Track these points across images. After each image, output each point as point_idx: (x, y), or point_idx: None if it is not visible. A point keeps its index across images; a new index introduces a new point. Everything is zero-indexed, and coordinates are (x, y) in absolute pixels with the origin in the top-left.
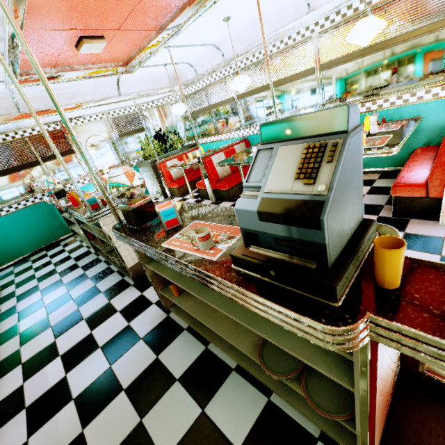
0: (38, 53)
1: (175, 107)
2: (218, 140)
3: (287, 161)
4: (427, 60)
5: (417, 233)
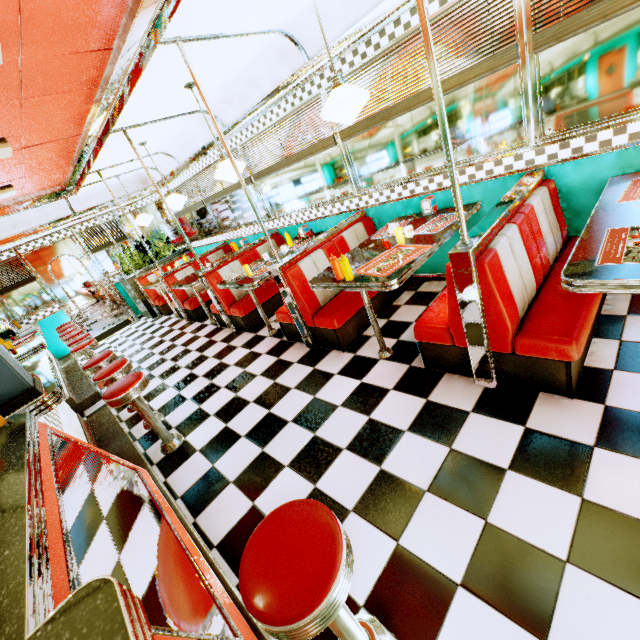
0: None
1: (137, 219)
2: (206, 244)
3: None
4: (323, 177)
5: (284, 359)
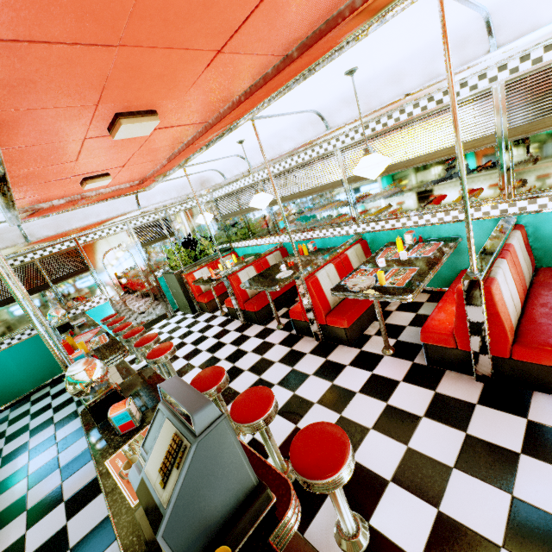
0: (42, 195)
1: (199, 217)
2: (253, 245)
3: (164, 442)
4: (454, 180)
5: (448, 395)
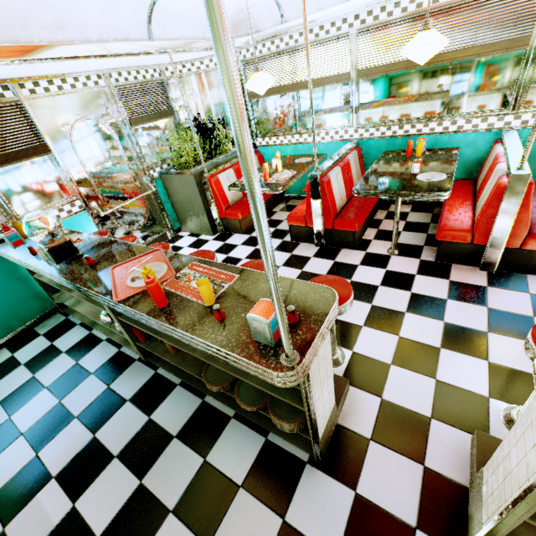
0: None
1: (257, 78)
2: (300, 142)
3: None
4: None
5: None
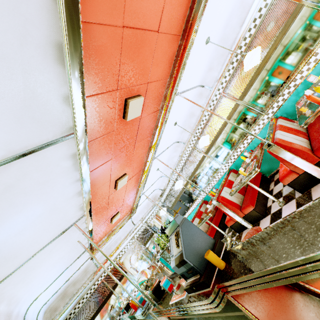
0: (99, 236)
1: (160, 212)
2: (192, 210)
3: (174, 241)
4: (240, 123)
5: (318, 197)
